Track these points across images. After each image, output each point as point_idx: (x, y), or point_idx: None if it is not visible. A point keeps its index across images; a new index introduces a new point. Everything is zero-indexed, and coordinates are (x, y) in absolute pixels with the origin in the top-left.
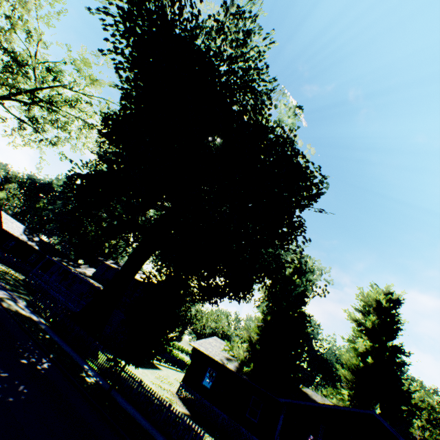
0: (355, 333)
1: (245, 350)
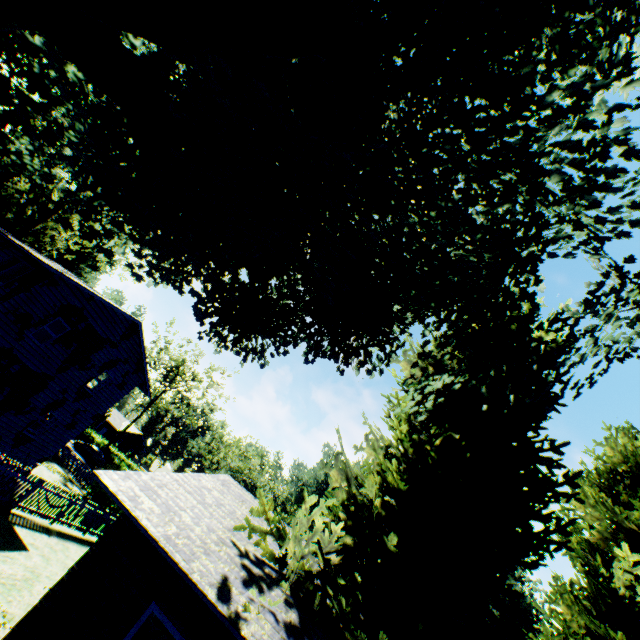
0: (593, 538)
1: (331, 548)
